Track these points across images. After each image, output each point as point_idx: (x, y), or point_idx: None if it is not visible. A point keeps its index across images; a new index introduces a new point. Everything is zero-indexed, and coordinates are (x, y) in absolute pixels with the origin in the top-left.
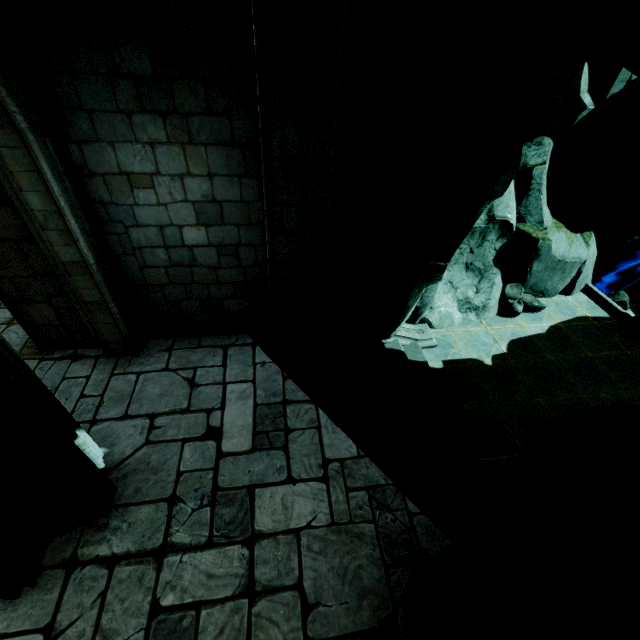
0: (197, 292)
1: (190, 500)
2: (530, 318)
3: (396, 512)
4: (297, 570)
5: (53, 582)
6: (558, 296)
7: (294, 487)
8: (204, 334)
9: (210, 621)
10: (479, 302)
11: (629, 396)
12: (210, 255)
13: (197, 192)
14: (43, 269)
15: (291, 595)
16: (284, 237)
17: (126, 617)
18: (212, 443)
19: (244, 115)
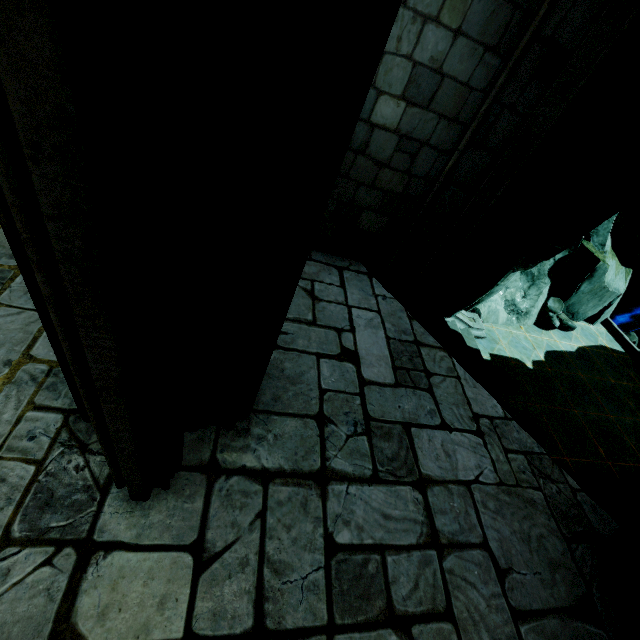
0: (342, 190)
1: (341, 424)
2: (561, 335)
3: (559, 484)
4: (479, 527)
5: (192, 488)
6: (583, 322)
7: (451, 435)
8: (315, 248)
9: (399, 571)
10: (524, 307)
11: None
12: (386, 145)
13: (428, 50)
14: None
15: (481, 555)
16: (478, 151)
17: (297, 549)
18: (350, 366)
19: None
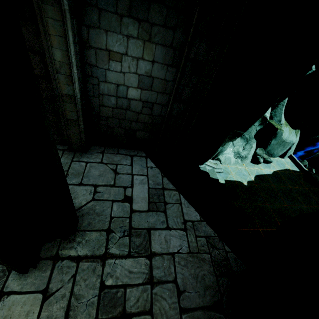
0: (124, 124)
1: (118, 232)
2: (265, 166)
3: (220, 250)
4: (174, 273)
5: (46, 267)
6: (278, 158)
7: (170, 232)
8: (121, 147)
9: (131, 295)
10: (244, 154)
11: (306, 209)
12: (138, 105)
13: (143, 69)
14: (47, 96)
15: (171, 285)
16: (179, 103)
17: (87, 289)
18: (127, 204)
19: (182, 31)
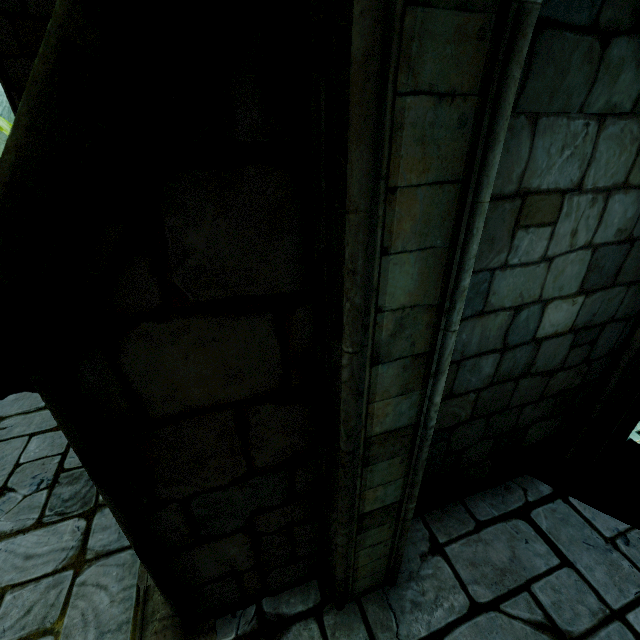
0: (499, 424)
1: None
2: None
3: None
4: None
5: None
6: None
7: None
8: (468, 494)
9: None
10: None
11: None
12: (557, 350)
13: (613, 224)
14: (272, 457)
15: None
16: None
17: None
18: None
19: None
